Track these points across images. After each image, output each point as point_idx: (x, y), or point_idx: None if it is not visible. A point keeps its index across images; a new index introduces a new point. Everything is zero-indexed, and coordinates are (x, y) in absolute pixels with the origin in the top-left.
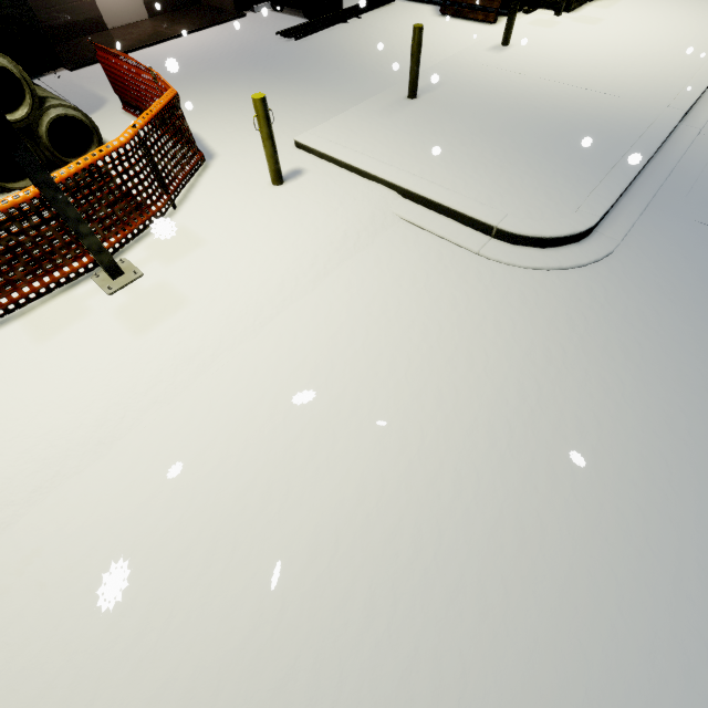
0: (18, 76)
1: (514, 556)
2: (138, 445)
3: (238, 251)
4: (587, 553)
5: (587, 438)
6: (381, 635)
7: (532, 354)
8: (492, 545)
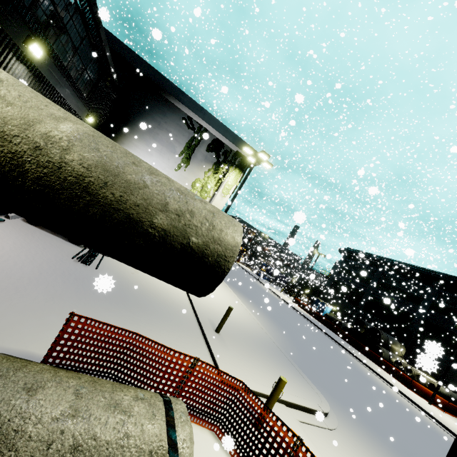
0: None
1: None
2: None
3: None
4: None
5: None
6: None
7: None
8: None
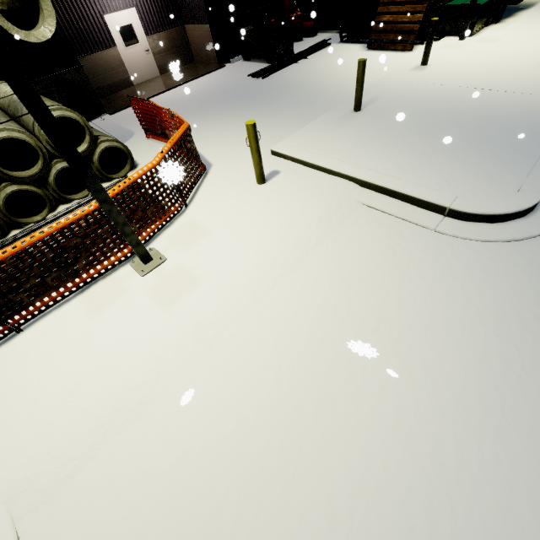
0: (82, 124)
1: (537, 539)
2: (170, 405)
3: (236, 238)
4: None
5: None
6: None
7: (505, 320)
8: (510, 524)
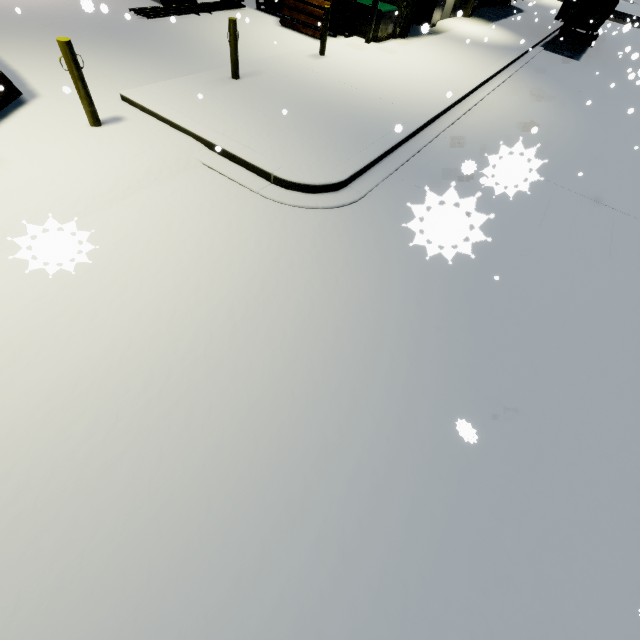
0: None
1: (224, 388)
2: None
3: (39, 172)
4: (279, 383)
5: (302, 314)
6: (97, 444)
7: (279, 261)
8: (209, 382)
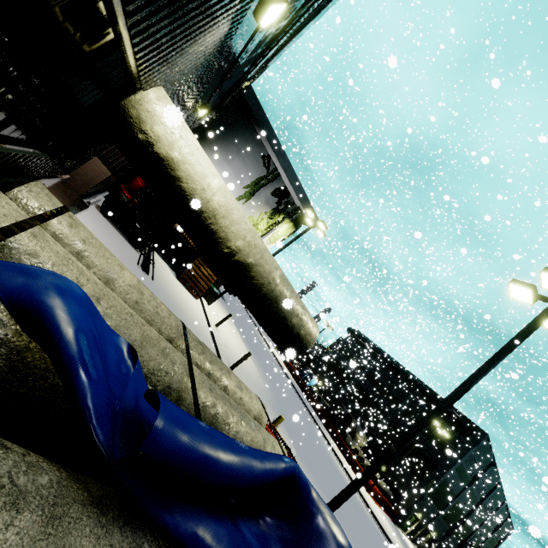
0: None
1: None
2: None
3: None
4: None
5: None
6: None
7: None
8: None
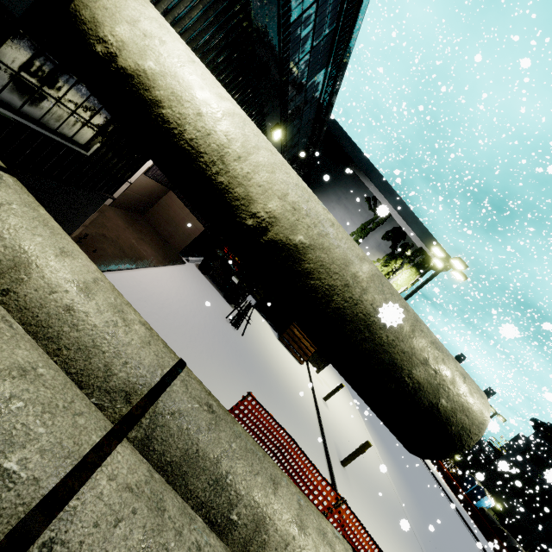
0: None
1: None
2: None
3: None
4: None
5: None
6: None
7: None
8: None
